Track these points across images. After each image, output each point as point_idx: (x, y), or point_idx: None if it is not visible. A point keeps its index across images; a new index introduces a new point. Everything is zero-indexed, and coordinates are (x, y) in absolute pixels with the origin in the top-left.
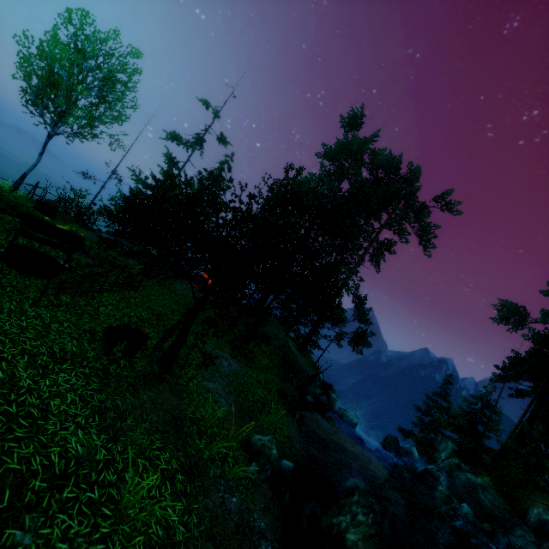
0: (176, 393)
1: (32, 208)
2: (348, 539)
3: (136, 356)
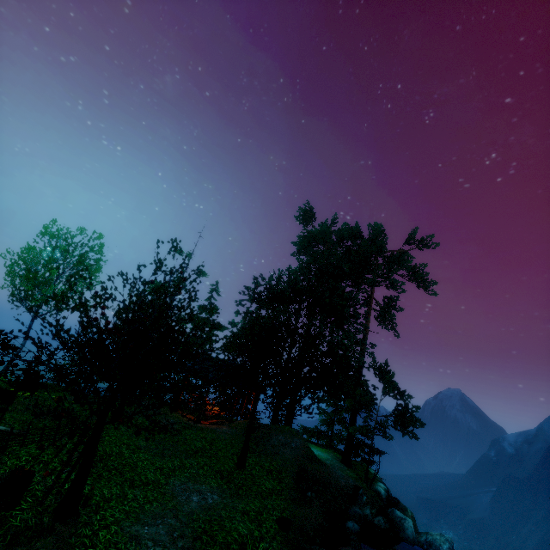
0: (63, 549)
1: (12, 388)
2: None
3: (21, 507)
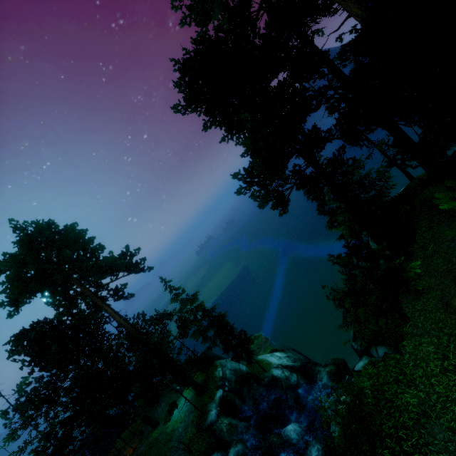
0: None
1: None
2: None
3: None
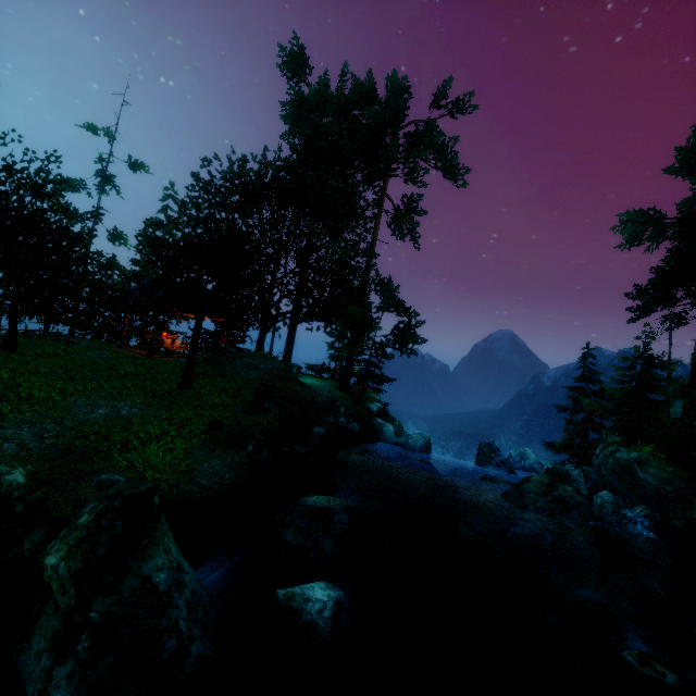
0: None
1: None
2: (47, 568)
3: None
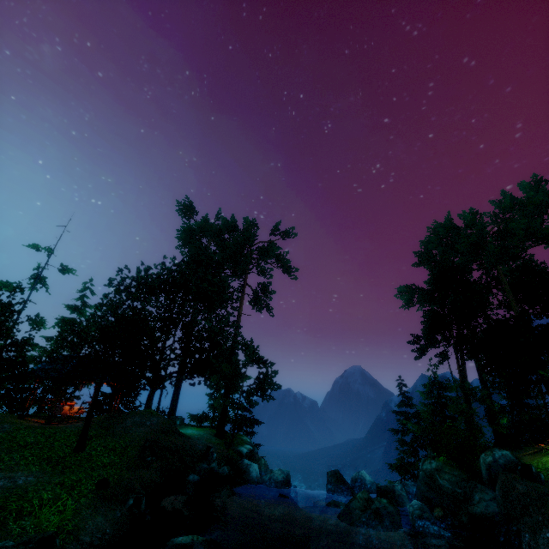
0: None
1: None
2: None
3: None
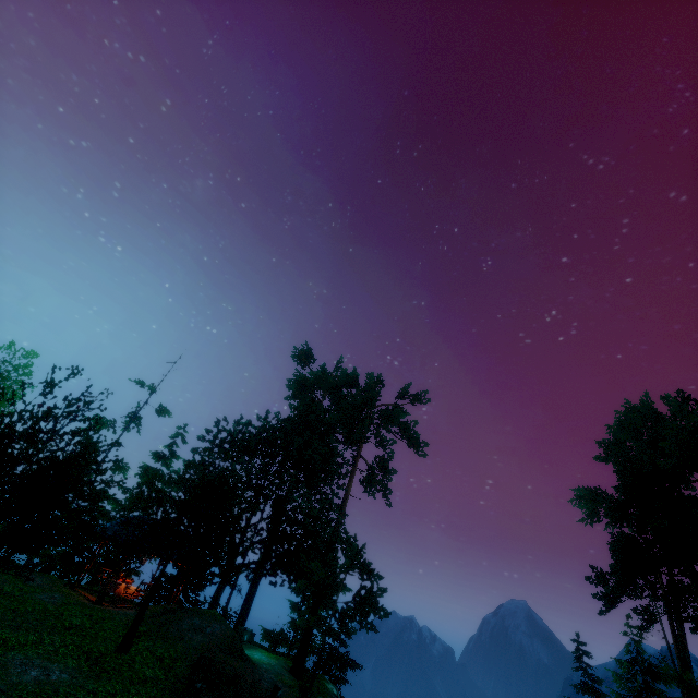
0: None
1: None
2: None
3: None
